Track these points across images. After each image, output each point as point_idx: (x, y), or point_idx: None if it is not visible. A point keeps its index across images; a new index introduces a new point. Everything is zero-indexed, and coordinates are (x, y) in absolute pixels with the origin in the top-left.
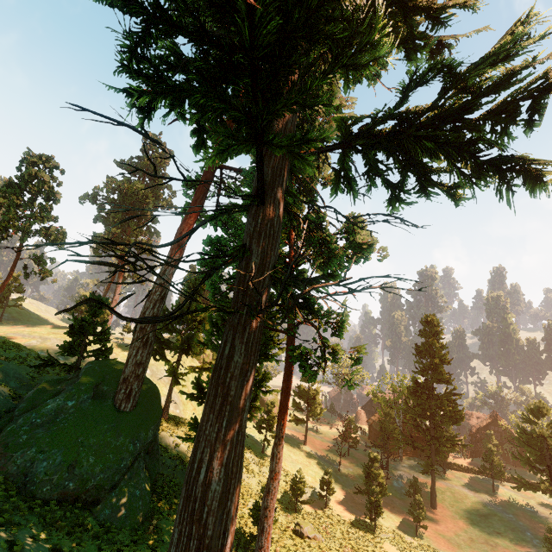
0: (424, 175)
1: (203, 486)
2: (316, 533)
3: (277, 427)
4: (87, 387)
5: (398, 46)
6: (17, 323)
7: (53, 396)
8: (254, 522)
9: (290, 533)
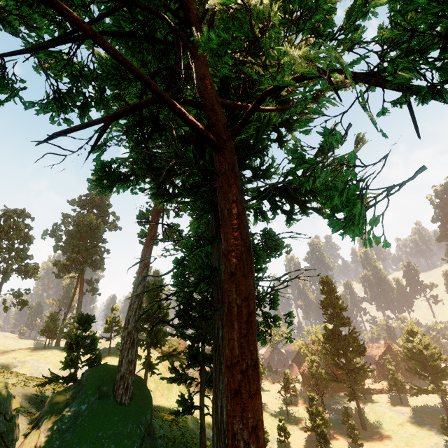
0: (303, 204)
1: None
2: None
3: None
4: (92, 391)
5: (274, 141)
6: None
7: (65, 405)
8: None
9: None
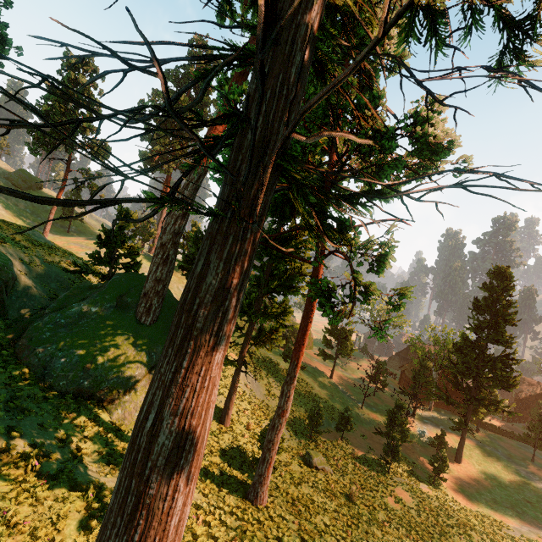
0: None
1: (148, 436)
2: (326, 465)
3: (290, 365)
4: (111, 297)
5: None
6: (82, 236)
7: (81, 300)
8: (260, 447)
9: (299, 459)
